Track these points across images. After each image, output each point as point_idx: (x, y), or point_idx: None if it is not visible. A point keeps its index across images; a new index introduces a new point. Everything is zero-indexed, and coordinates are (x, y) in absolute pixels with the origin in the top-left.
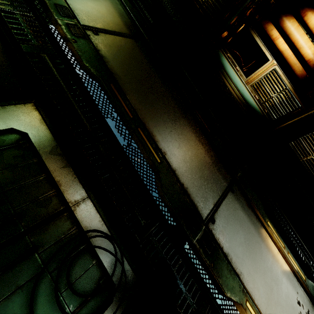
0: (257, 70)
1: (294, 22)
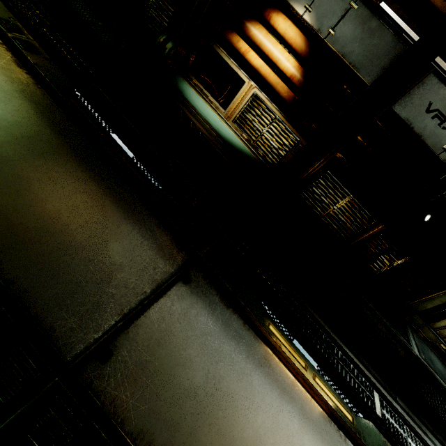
0: (234, 98)
1: (261, 28)
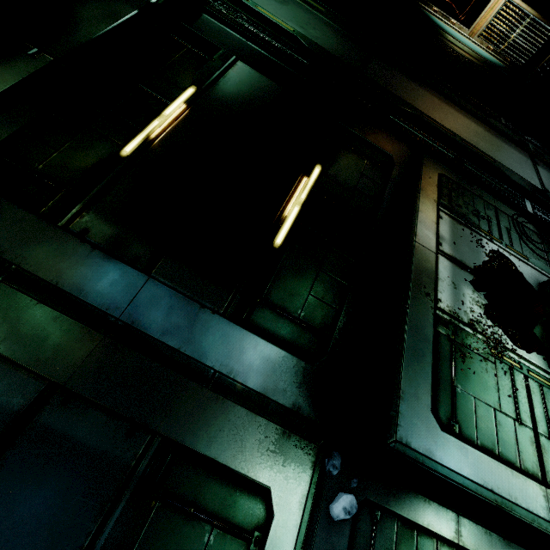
0: (483, 11)
1: None
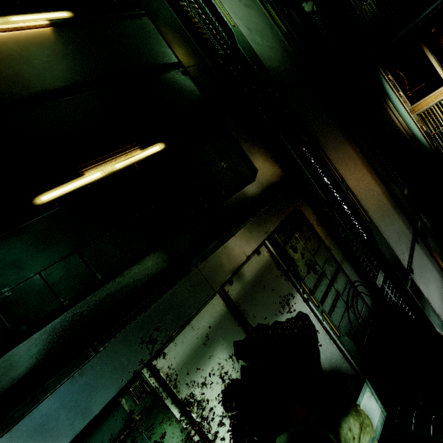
0: (427, 96)
1: None
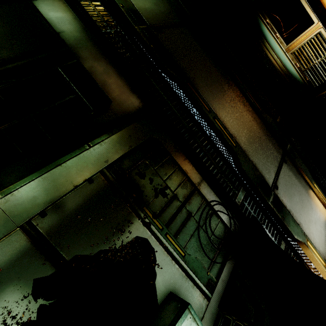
0: (299, 35)
1: None
